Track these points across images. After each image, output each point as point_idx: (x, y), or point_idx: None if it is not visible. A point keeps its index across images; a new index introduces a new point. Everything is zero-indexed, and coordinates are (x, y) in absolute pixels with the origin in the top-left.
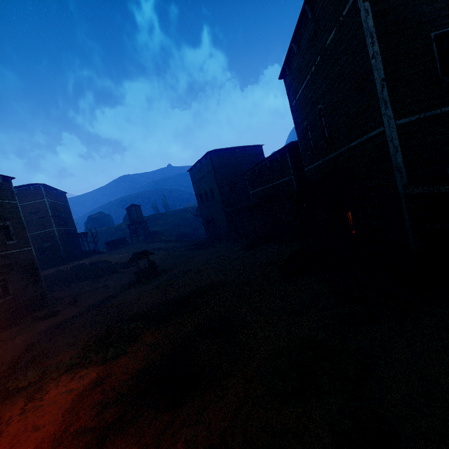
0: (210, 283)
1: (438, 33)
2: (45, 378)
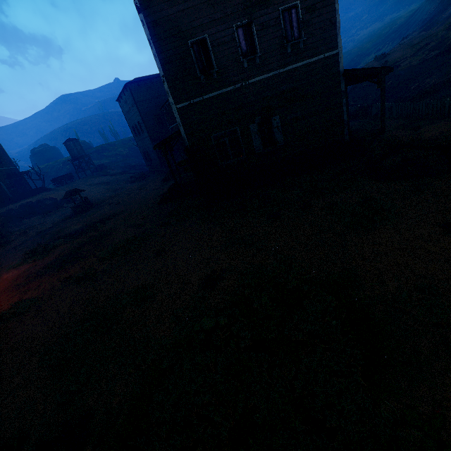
0: (118, 211)
1: (193, 41)
2: (1, 273)
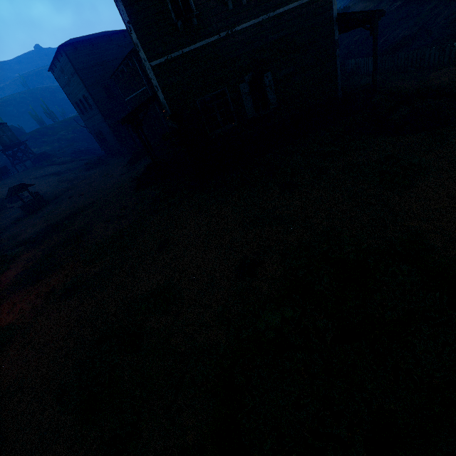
0: (85, 204)
1: None
2: None
